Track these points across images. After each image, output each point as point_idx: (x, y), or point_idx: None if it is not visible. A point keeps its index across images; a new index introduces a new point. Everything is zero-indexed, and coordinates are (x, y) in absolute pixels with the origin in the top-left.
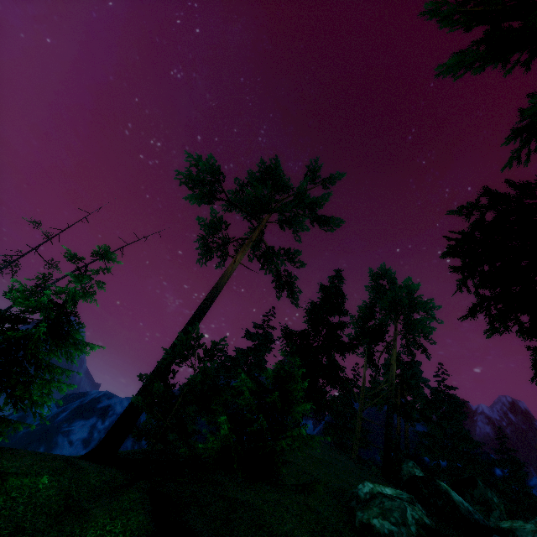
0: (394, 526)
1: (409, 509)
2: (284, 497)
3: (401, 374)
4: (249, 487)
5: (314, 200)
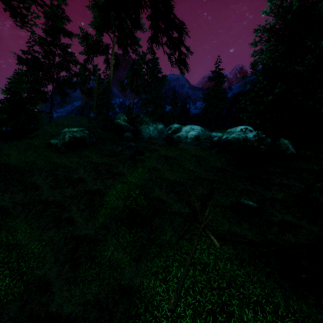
0: (59, 141)
1: (68, 134)
2: (20, 143)
3: (146, 68)
4: (8, 143)
5: None
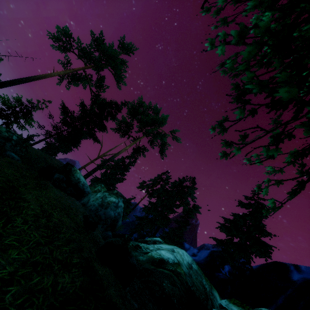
0: None
1: None
2: None
3: None
4: None
5: (108, 52)
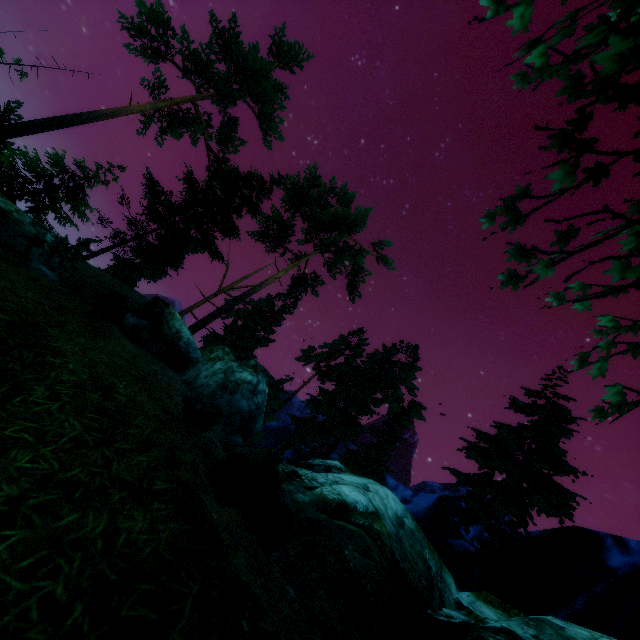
0: None
1: None
2: None
3: None
4: None
5: (247, 63)
